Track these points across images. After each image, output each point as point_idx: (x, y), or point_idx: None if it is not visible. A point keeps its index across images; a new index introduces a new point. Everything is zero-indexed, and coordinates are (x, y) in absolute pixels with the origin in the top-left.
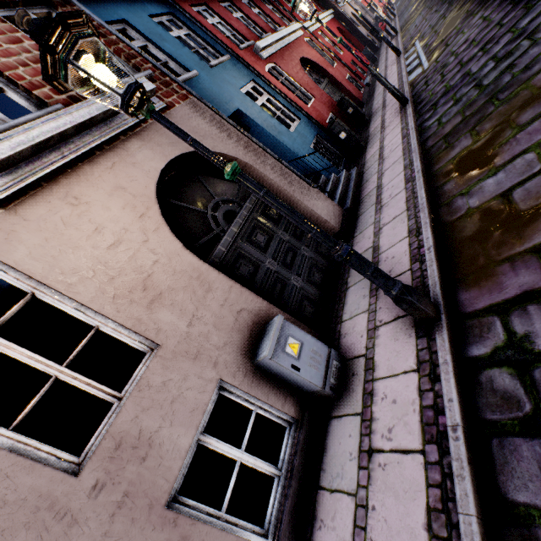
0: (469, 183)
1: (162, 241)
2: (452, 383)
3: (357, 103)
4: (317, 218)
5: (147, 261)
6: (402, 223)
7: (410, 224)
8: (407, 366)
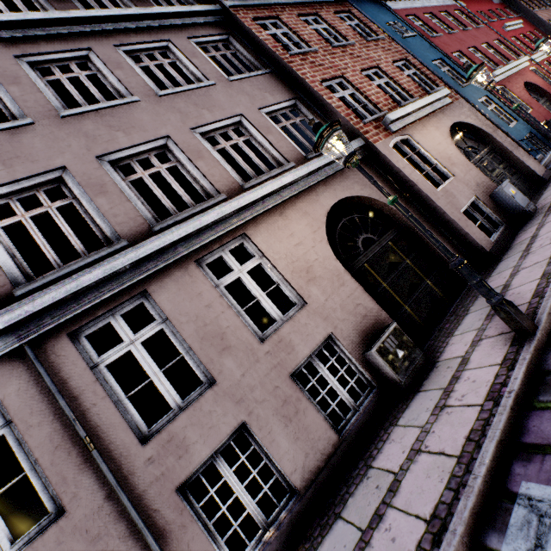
0: None
1: (453, 149)
2: None
3: None
4: (525, 168)
5: (449, 153)
6: None
7: None
8: None
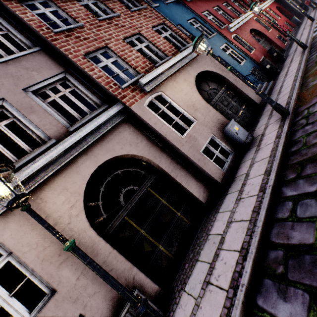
0: (316, 77)
1: (197, 96)
2: (287, 125)
3: (280, 50)
4: (249, 99)
5: (193, 100)
6: (286, 95)
7: (289, 95)
8: (275, 129)
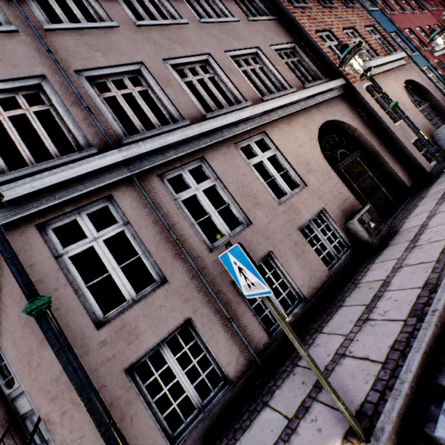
0: None
1: (406, 98)
2: None
3: None
4: None
5: (403, 100)
6: None
7: None
8: None
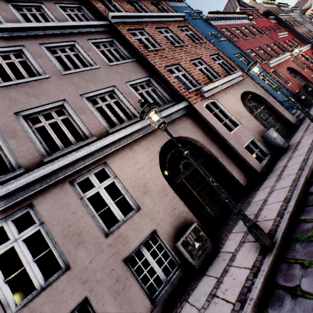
0: None
1: (242, 107)
2: None
3: None
4: (285, 119)
5: (239, 110)
6: None
7: None
8: (311, 137)
